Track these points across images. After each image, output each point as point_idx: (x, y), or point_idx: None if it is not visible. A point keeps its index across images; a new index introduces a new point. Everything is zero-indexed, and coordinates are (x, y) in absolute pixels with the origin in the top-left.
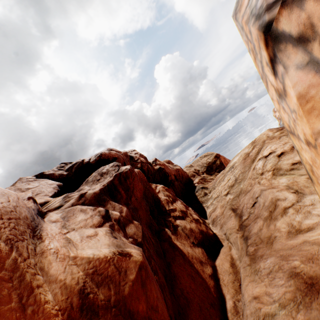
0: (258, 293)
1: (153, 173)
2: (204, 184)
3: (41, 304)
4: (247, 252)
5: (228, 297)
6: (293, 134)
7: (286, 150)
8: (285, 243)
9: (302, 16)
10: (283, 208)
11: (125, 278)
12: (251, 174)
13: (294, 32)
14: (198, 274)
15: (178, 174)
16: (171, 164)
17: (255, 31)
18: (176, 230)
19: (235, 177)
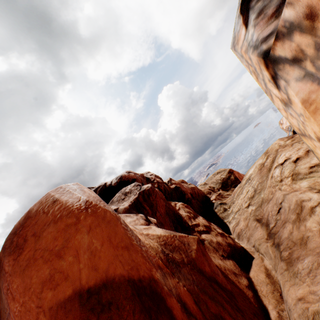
0: (302, 294)
1: (170, 192)
2: (221, 200)
3: (147, 248)
4: (281, 257)
5: (270, 308)
6: (304, 135)
7: (301, 155)
8: (319, 241)
9: (293, 45)
10: (309, 208)
11: (189, 248)
12: (270, 182)
13: (288, 56)
14: (234, 285)
15: (194, 192)
16: (185, 183)
17: (255, 57)
18: (203, 244)
19: (253, 188)
